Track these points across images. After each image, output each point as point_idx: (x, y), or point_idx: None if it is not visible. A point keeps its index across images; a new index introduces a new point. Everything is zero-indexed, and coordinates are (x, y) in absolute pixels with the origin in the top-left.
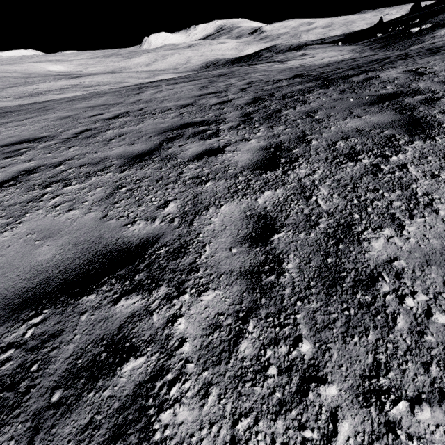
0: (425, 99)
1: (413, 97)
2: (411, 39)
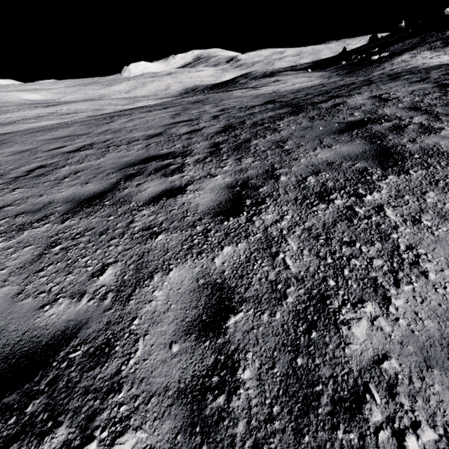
0: (393, 127)
1: (381, 124)
2: (372, 66)
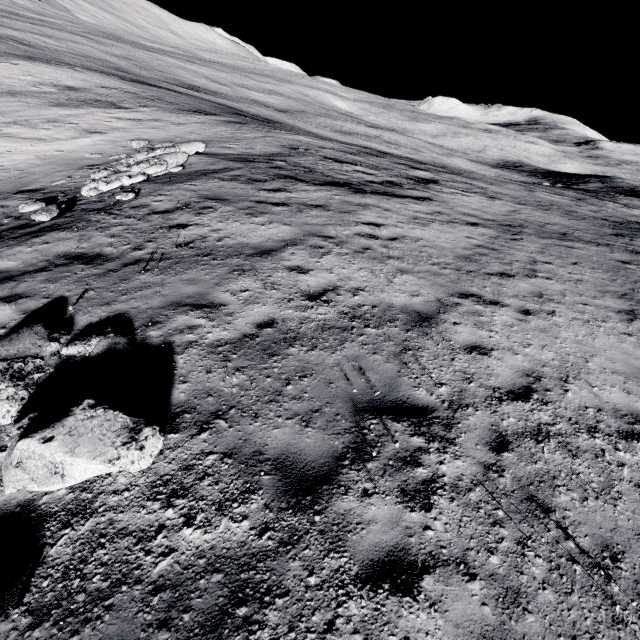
0: None
1: None
2: None
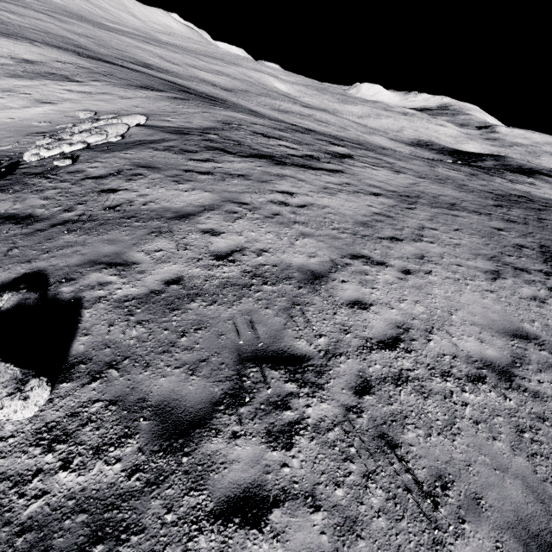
0: None
1: None
2: None
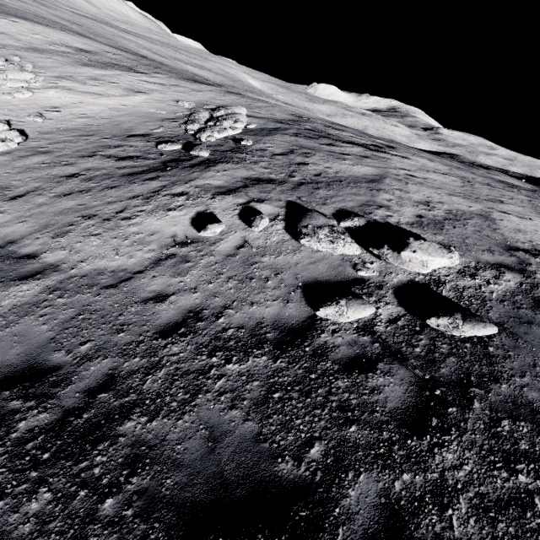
0: None
1: None
2: None
